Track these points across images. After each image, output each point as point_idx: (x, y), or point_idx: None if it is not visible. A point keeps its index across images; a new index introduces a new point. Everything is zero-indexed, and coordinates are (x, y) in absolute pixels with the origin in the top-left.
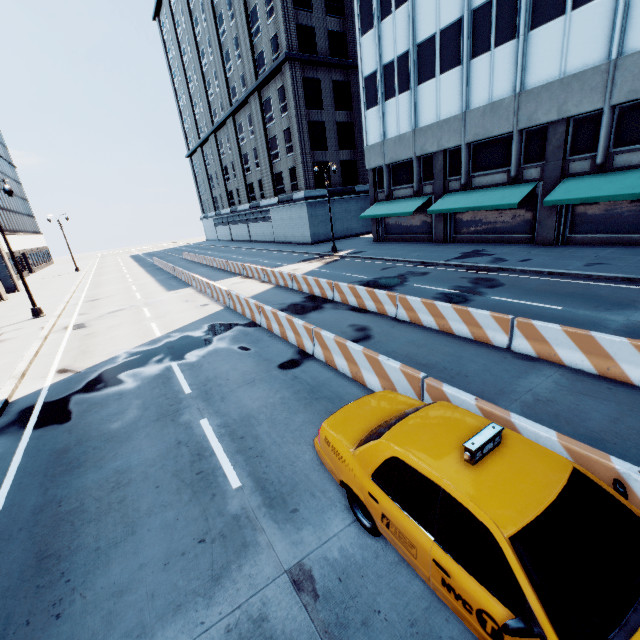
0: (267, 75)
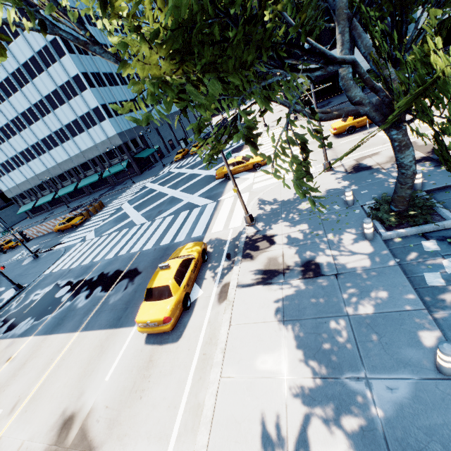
0: None
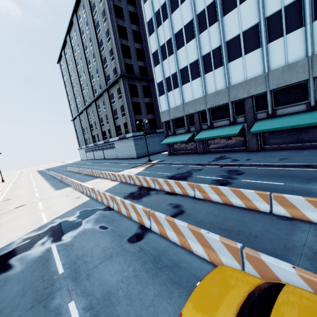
0: (111, 83)
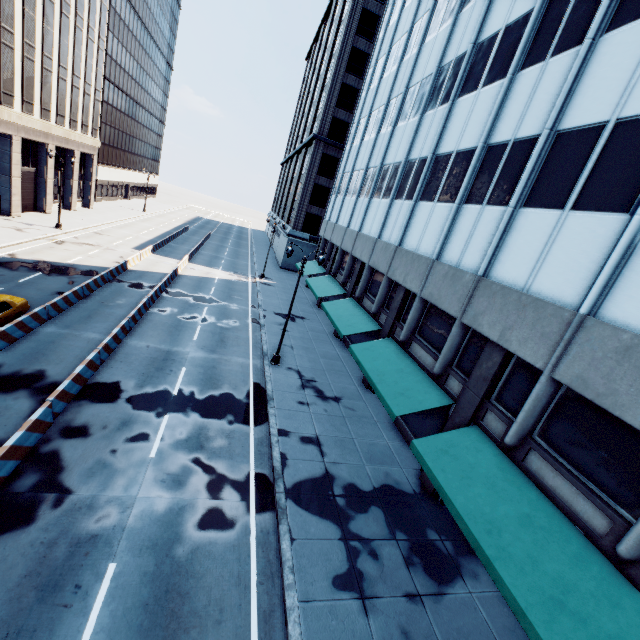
0: (307, 141)
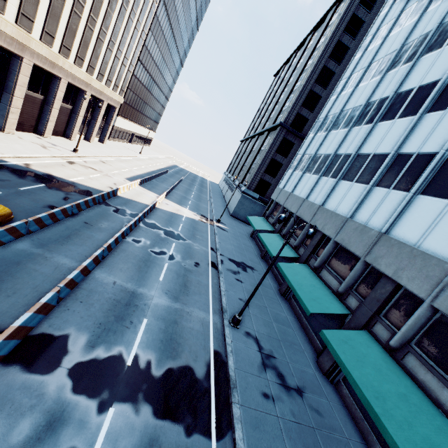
0: (272, 127)
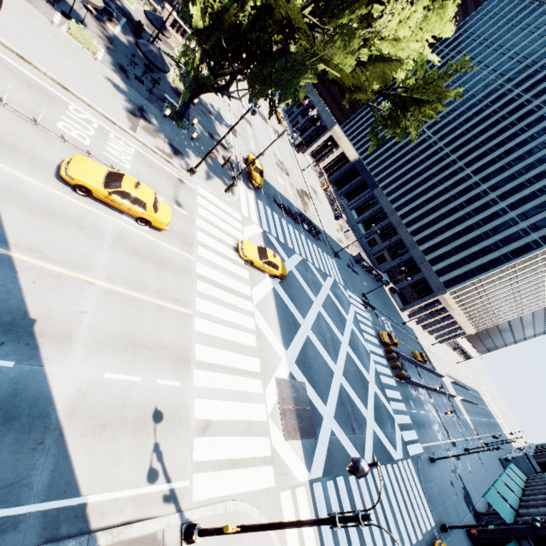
0: None
